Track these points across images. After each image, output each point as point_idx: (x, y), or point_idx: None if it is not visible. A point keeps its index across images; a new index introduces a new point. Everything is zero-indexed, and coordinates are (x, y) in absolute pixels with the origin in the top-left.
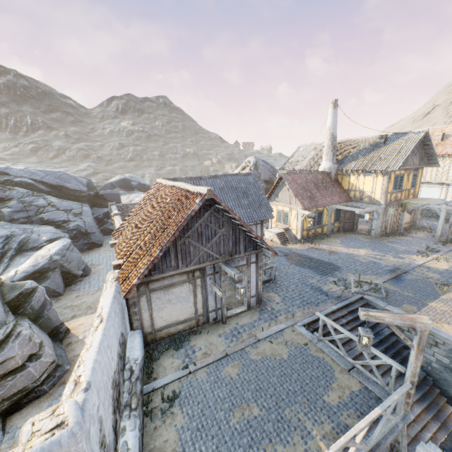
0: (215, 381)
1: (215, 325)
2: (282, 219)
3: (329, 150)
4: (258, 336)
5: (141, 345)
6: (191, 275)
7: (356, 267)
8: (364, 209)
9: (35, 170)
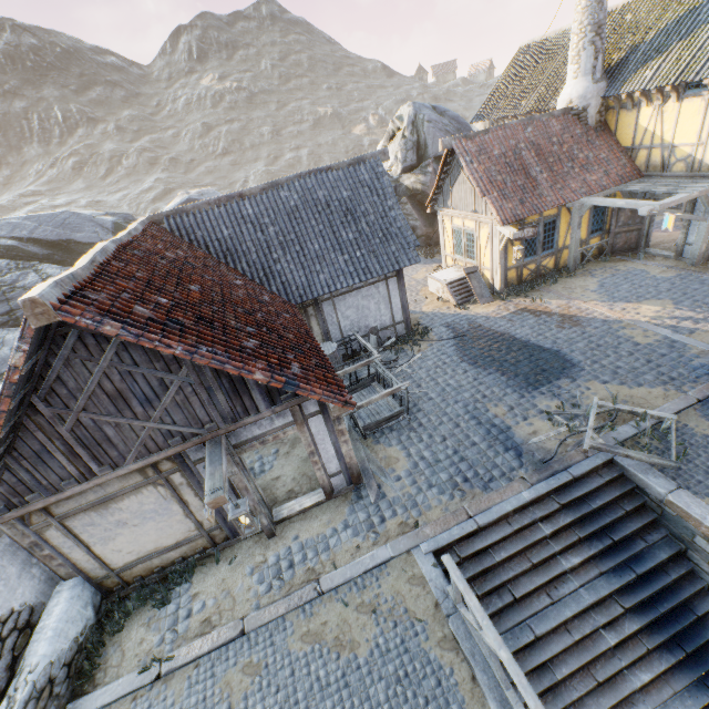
0: (195, 708)
1: (252, 541)
2: (464, 249)
3: (584, 43)
4: (324, 582)
5: (66, 619)
6: (150, 471)
7: (617, 361)
8: (666, 199)
9: (19, 219)
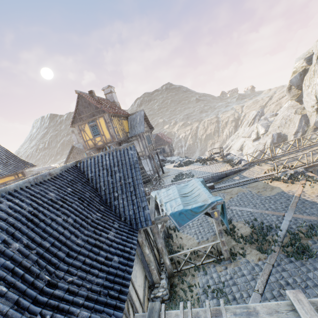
0: None
1: None
2: None
3: None
4: None
5: None
6: None
7: None
8: None
9: (41, 167)
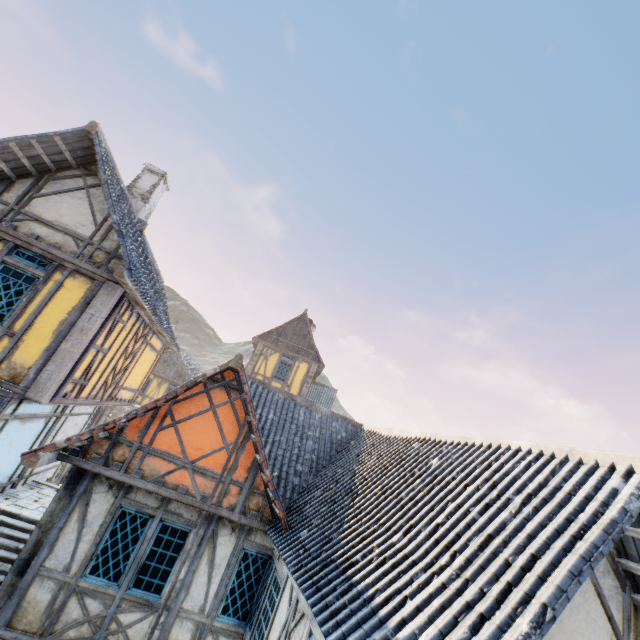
0: None
1: None
2: None
3: None
4: None
5: None
6: None
7: None
8: None
9: None
